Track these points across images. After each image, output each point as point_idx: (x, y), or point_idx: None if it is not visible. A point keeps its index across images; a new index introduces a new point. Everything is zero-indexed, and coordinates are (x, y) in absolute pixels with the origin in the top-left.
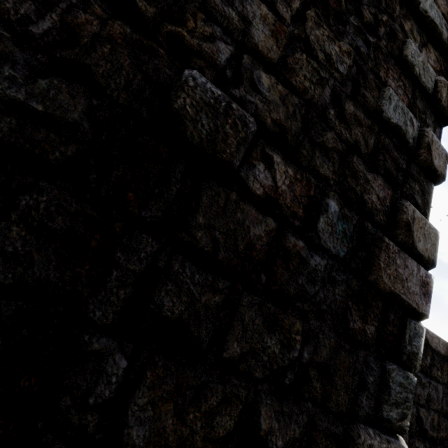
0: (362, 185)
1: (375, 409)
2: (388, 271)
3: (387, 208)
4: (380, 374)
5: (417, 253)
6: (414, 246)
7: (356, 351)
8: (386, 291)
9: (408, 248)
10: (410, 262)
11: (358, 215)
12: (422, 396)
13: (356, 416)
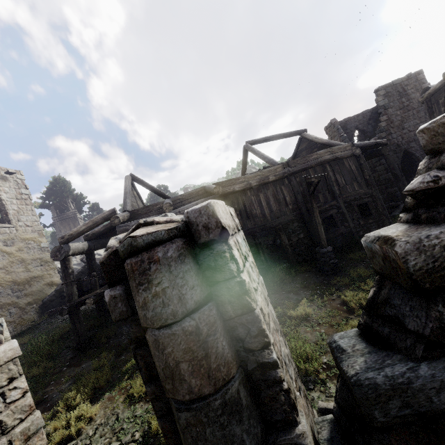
0: None
1: None
2: None
3: None
4: None
5: None
6: None
7: None
8: None
9: None
10: None
11: None
12: None
13: None
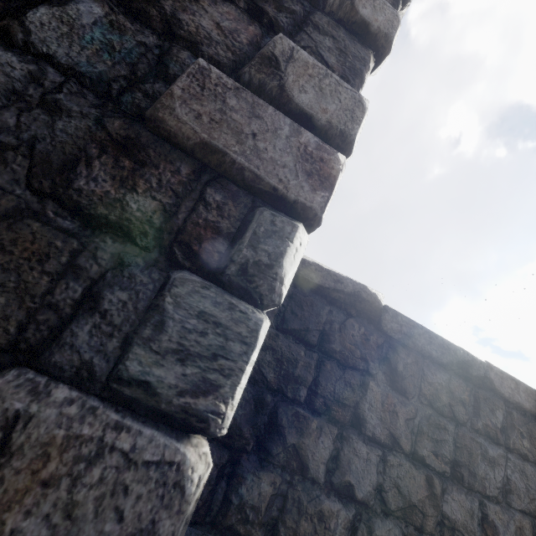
0: (178, 0)
1: (117, 359)
2: (195, 107)
3: (241, 45)
4: (155, 293)
5: (298, 109)
6: (284, 92)
7: (82, 231)
8: (192, 141)
9: (275, 99)
10: (271, 115)
11: (154, 33)
12: (491, 481)
13: (39, 359)
